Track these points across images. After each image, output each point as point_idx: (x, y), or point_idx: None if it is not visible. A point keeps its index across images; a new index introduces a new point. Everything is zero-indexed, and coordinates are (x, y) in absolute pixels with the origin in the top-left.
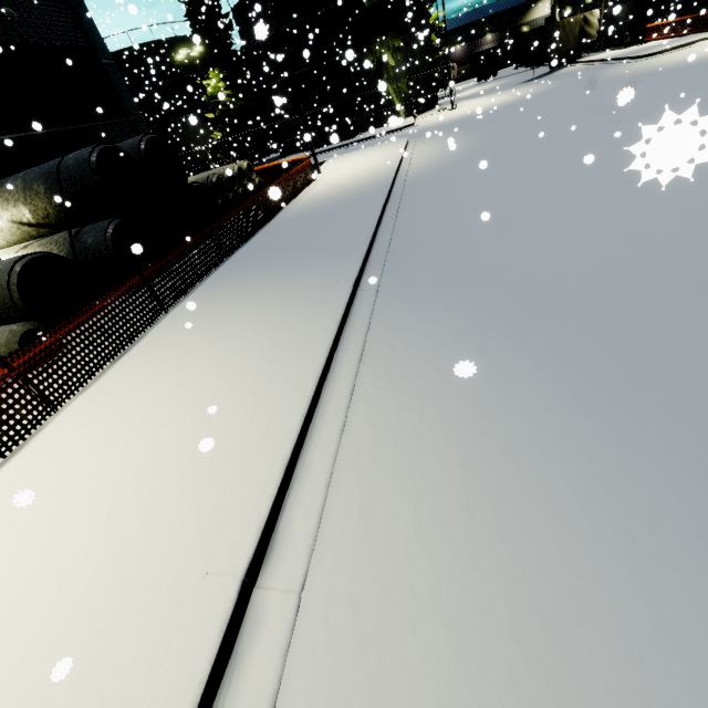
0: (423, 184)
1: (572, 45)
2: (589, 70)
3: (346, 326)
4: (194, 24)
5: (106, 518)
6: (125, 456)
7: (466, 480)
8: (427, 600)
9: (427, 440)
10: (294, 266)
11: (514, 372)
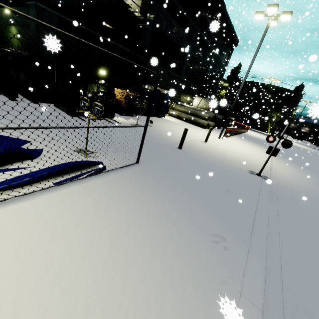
0: (278, 147)
1: None
2: None
3: None
4: (228, 78)
5: (251, 148)
6: (247, 145)
7: (290, 165)
8: (286, 165)
9: (285, 162)
10: (257, 142)
11: (296, 165)
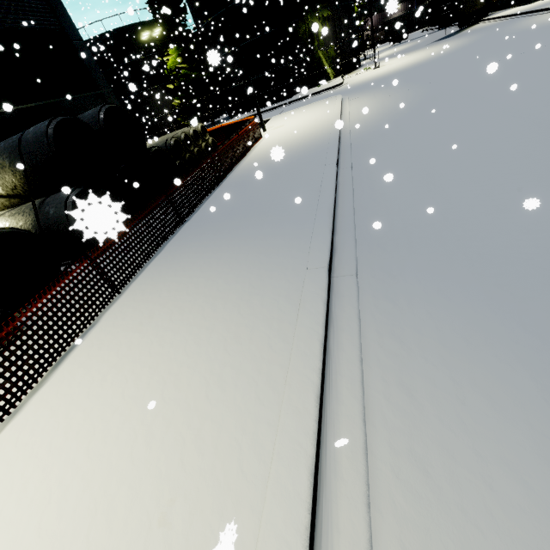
0: (370, 138)
1: (480, 5)
2: (501, 24)
3: (329, 341)
4: (154, 10)
5: None
6: None
7: None
8: None
9: None
10: (252, 237)
11: None
